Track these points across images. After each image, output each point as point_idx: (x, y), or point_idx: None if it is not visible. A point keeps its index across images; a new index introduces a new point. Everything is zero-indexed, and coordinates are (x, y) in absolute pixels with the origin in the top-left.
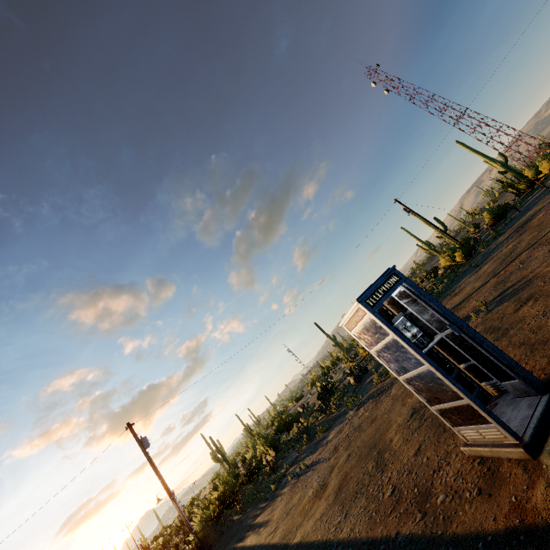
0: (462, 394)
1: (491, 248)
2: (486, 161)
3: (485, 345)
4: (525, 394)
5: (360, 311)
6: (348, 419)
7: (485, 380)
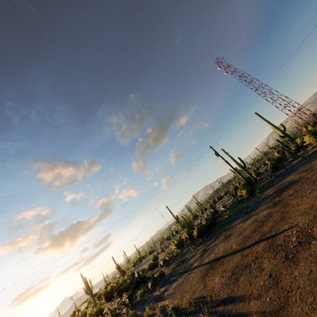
0: None
1: (261, 198)
2: (273, 128)
3: None
4: None
5: None
6: None
7: None
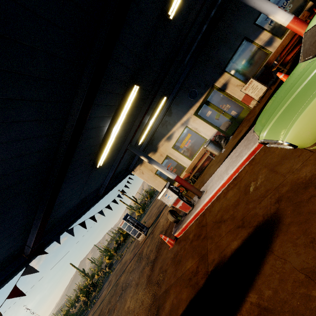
0: (138, 230)
1: (149, 207)
2: None
3: (141, 223)
4: (146, 230)
5: (123, 221)
6: (111, 275)
7: (142, 231)
